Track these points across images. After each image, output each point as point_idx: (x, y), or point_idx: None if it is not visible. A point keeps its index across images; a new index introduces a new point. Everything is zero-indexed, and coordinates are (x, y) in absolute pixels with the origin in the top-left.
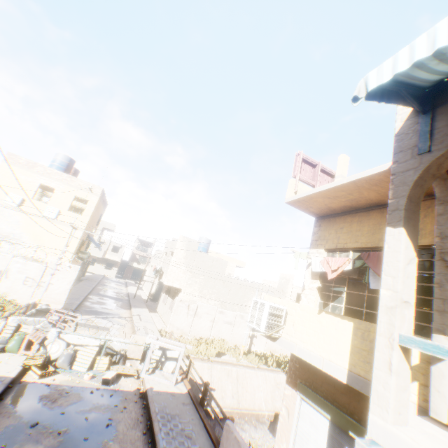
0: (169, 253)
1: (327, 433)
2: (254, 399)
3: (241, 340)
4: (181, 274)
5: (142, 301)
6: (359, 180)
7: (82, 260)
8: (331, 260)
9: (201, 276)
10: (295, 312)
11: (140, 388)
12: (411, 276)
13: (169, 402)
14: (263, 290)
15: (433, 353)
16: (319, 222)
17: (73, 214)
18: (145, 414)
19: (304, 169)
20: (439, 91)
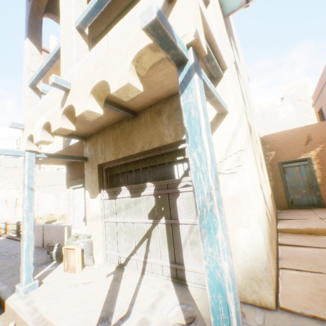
0: None
1: (84, 194)
2: None
3: None
4: None
5: None
6: None
7: None
8: None
9: (15, 176)
10: None
11: None
12: (38, 62)
13: None
14: None
15: (33, 79)
16: None
17: None
18: None
19: (46, 56)
20: None
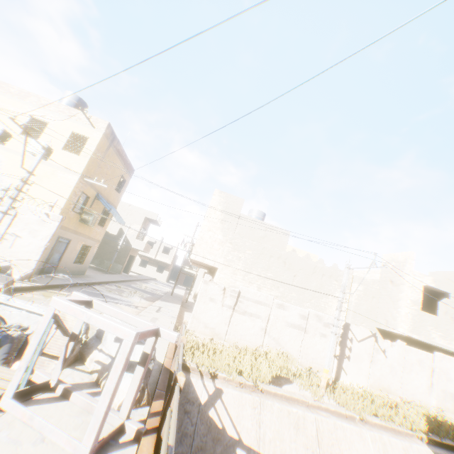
0: None
1: None
2: None
3: (320, 361)
4: (216, 246)
5: (180, 299)
6: None
7: (85, 223)
8: None
9: (248, 249)
10: None
11: None
12: None
13: None
14: (354, 281)
15: None
16: None
17: (68, 154)
18: None
19: None
20: None
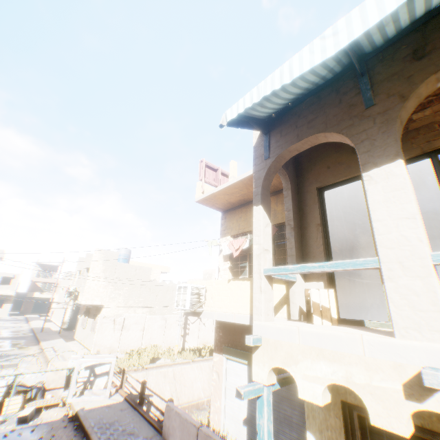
0: (84, 270)
1: (247, 376)
2: (193, 391)
3: (174, 341)
4: (102, 290)
5: (54, 332)
6: (245, 179)
7: None
8: (234, 242)
9: (125, 287)
10: (212, 287)
11: (69, 413)
12: (269, 234)
13: (105, 413)
14: None
15: (278, 273)
16: (225, 216)
17: None
18: (80, 432)
19: (208, 173)
20: (271, 121)
